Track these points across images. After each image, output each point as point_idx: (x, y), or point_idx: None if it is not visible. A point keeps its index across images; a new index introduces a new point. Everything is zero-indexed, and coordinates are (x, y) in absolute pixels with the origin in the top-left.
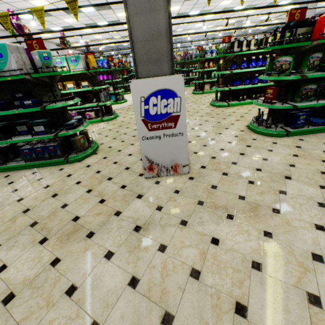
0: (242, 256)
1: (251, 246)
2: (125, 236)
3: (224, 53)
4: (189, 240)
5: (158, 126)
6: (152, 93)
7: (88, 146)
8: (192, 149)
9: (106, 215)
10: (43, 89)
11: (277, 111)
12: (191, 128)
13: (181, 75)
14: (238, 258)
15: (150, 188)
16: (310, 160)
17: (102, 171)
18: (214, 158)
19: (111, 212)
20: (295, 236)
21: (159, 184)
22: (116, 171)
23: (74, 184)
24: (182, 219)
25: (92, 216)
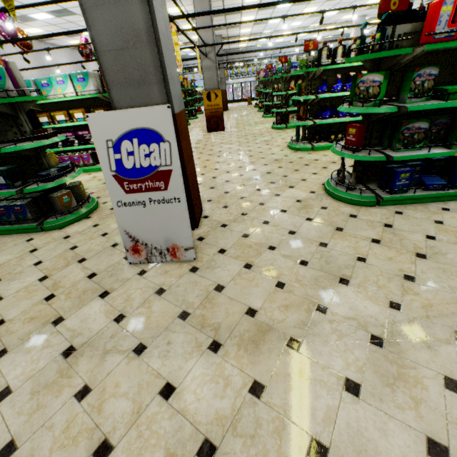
0: (193, 428)
1: (219, 408)
2: (44, 363)
3: (307, 67)
4: (129, 384)
5: (140, 186)
6: (123, 134)
7: (78, 206)
8: (222, 219)
9: (41, 322)
10: (6, 122)
11: (368, 164)
12: (240, 183)
13: (166, 106)
14: (186, 431)
15: (127, 282)
16: (396, 252)
17: (79, 248)
18: (246, 237)
19: (50, 318)
20: (301, 399)
21: (144, 275)
22: (96, 249)
23: (31, 265)
24: (140, 342)
25: (21, 322)
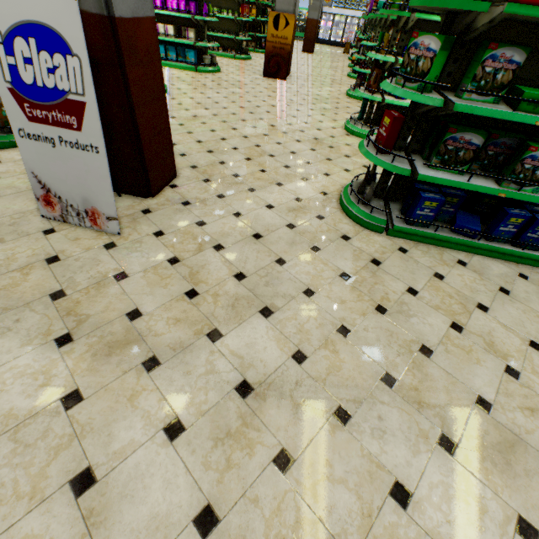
0: None
1: (16, 406)
2: None
3: (401, 8)
4: None
5: (46, 115)
6: (15, 26)
7: None
8: (190, 195)
9: None
10: None
11: (399, 176)
12: (247, 156)
13: None
14: None
15: (24, 237)
16: (357, 296)
17: (1, 180)
18: (200, 225)
19: None
20: (110, 424)
21: (49, 235)
22: (19, 187)
23: None
24: None
25: None
